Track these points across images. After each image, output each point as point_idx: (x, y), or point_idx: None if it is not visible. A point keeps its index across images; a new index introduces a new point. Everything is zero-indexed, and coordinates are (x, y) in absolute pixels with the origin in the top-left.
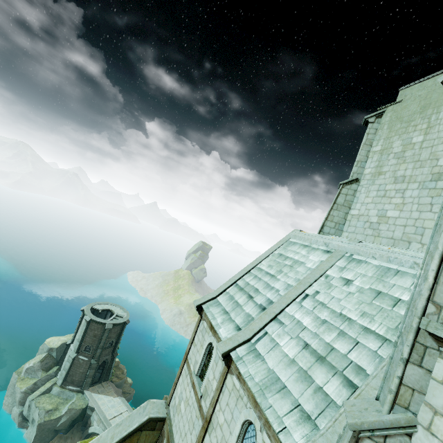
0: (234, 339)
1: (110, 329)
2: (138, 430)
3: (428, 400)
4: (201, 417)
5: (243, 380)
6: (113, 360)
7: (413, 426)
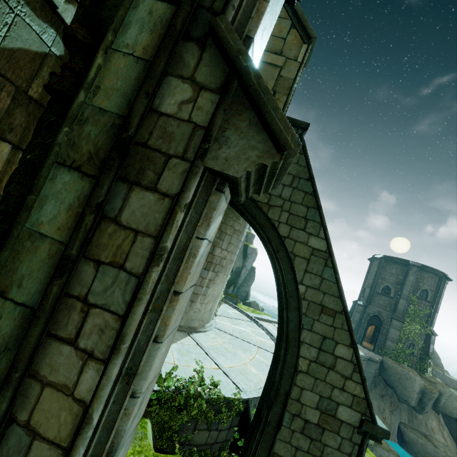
0: None
1: (381, 263)
2: None
3: None
4: None
5: None
6: (390, 323)
7: None
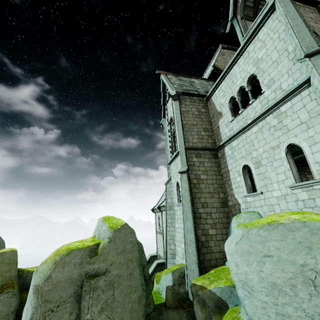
0: (160, 203)
1: None
2: (148, 262)
3: (171, 173)
4: (162, 234)
5: (162, 207)
6: None
7: (171, 178)
